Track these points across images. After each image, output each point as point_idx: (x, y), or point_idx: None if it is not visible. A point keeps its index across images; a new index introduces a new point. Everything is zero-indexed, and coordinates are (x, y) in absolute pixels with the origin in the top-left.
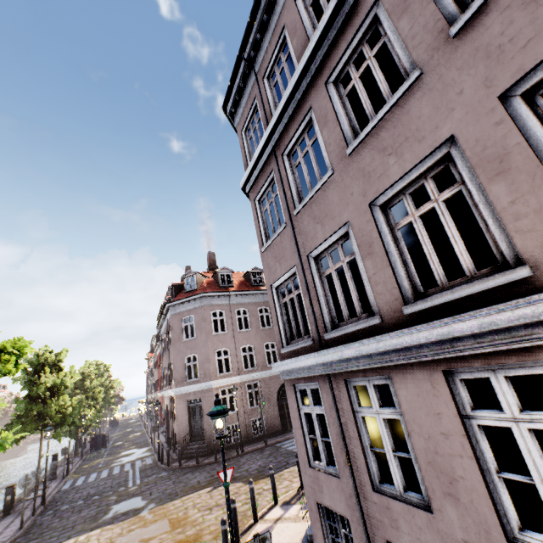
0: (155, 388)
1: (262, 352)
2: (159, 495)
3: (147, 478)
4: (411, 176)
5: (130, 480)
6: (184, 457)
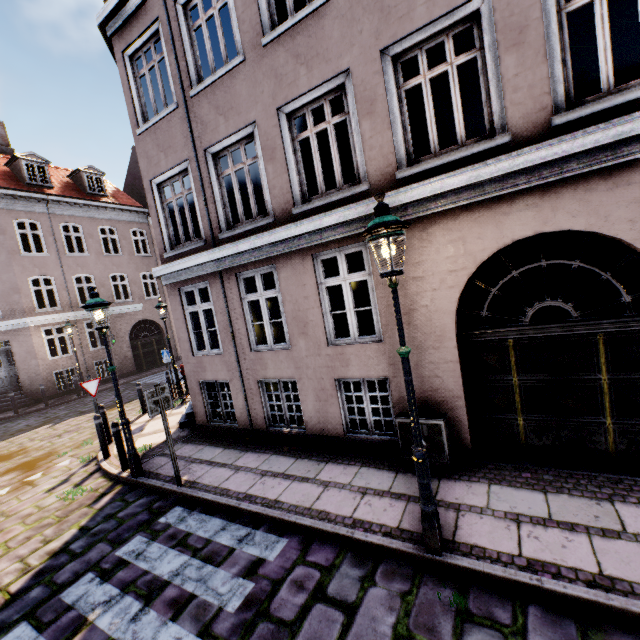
0: None
1: (108, 285)
2: None
3: None
4: (316, 93)
5: None
6: None
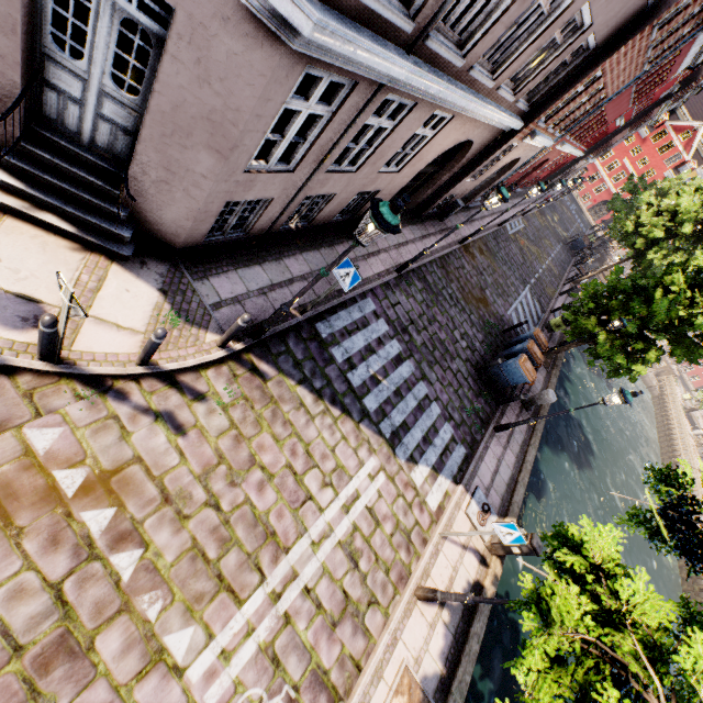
0: None
1: None
2: None
3: None
4: None
5: None
6: None
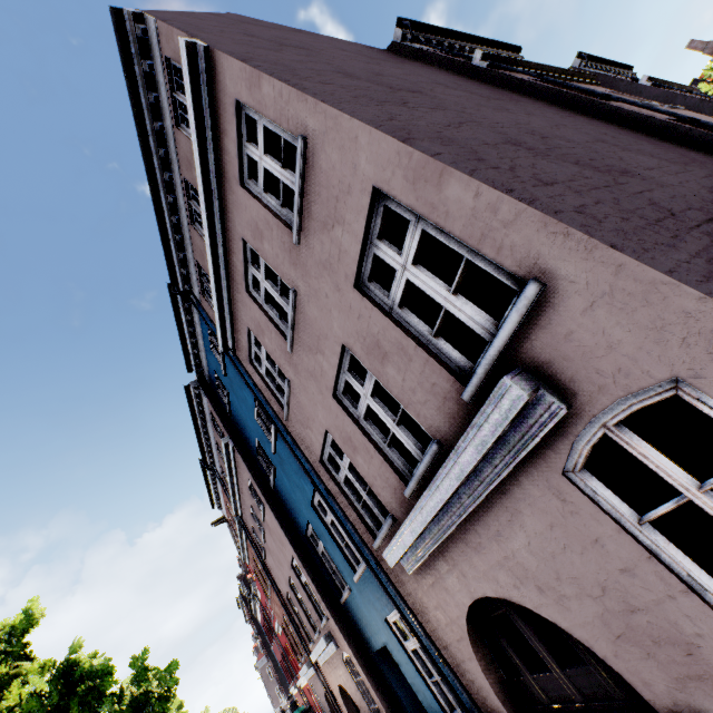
0: None
1: None
2: None
3: None
4: None
5: None
6: None
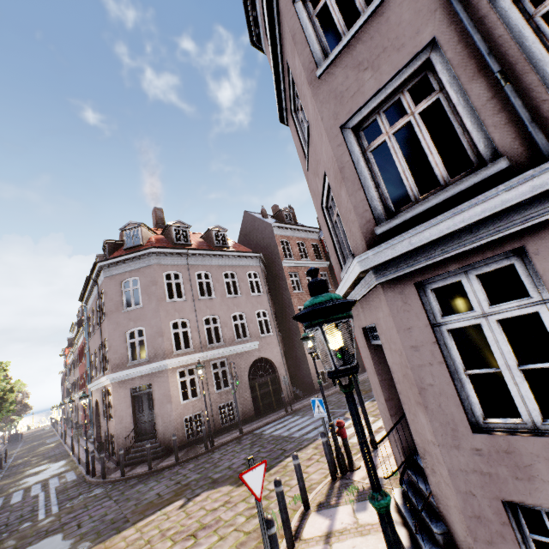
0: (76, 388)
1: (229, 324)
2: (94, 527)
3: (69, 501)
4: None
5: (40, 509)
6: (127, 464)
